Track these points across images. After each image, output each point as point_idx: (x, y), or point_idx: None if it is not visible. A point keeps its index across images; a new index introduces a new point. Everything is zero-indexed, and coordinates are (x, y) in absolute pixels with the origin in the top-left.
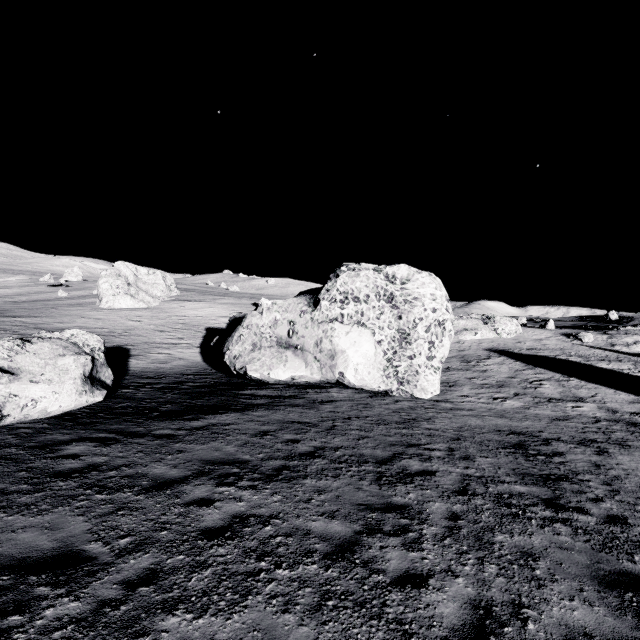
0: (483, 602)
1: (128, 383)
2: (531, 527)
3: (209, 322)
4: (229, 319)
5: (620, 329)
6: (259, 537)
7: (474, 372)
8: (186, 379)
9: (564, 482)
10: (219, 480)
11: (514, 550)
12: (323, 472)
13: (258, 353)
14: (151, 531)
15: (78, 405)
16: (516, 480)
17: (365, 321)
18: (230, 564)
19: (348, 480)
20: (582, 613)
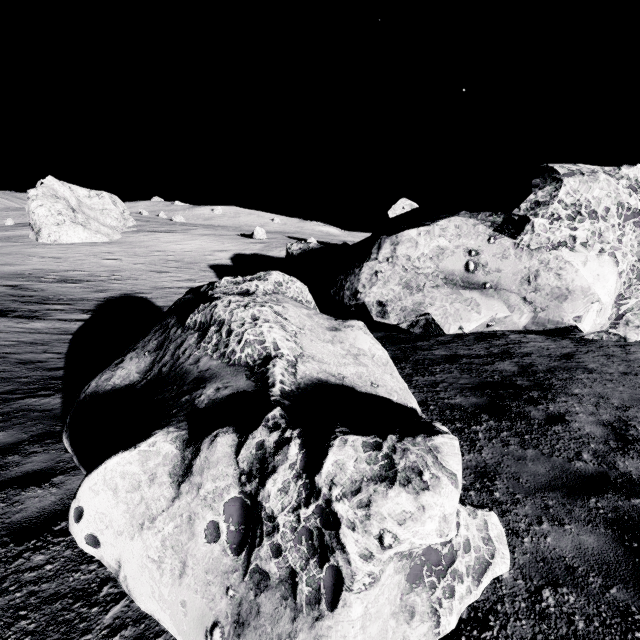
0: None
1: None
2: None
3: (207, 258)
4: (291, 252)
5: None
6: None
7: None
8: None
9: None
10: None
11: None
12: None
13: (422, 296)
14: None
15: None
16: None
17: (604, 246)
18: None
19: None
20: None
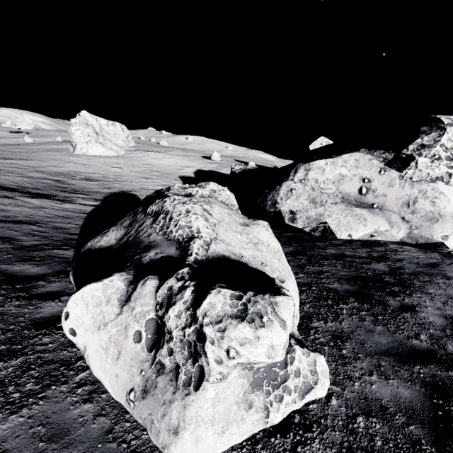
0: None
1: None
2: None
3: (178, 171)
4: (234, 170)
5: None
6: None
7: None
8: None
9: None
10: None
11: None
12: None
13: (323, 209)
14: None
15: None
16: None
17: None
18: None
19: None
20: None
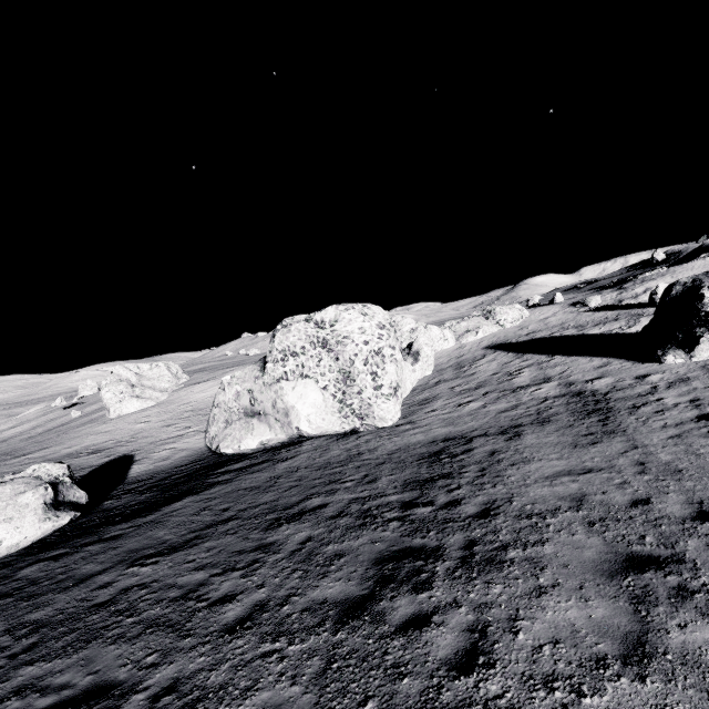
0: (265, 601)
1: (115, 494)
2: (366, 531)
3: None
4: None
5: (638, 278)
6: (131, 600)
7: (461, 379)
8: (175, 472)
9: (442, 480)
10: (131, 564)
11: (331, 555)
12: (227, 532)
13: (230, 429)
14: (50, 617)
15: (46, 531)
16: (397, 491)
17: (307, 372)
18: (95, 624)
19: (243, 533)
20: (335, 589)
